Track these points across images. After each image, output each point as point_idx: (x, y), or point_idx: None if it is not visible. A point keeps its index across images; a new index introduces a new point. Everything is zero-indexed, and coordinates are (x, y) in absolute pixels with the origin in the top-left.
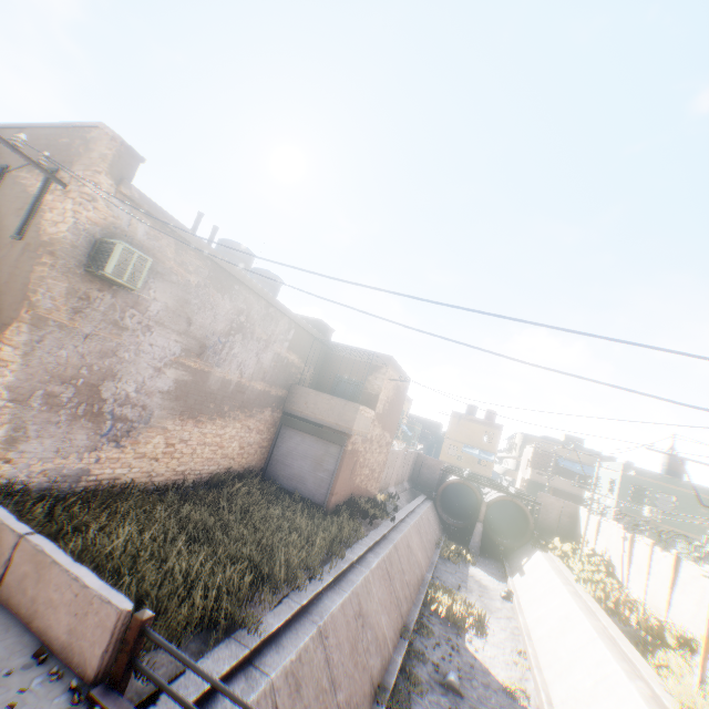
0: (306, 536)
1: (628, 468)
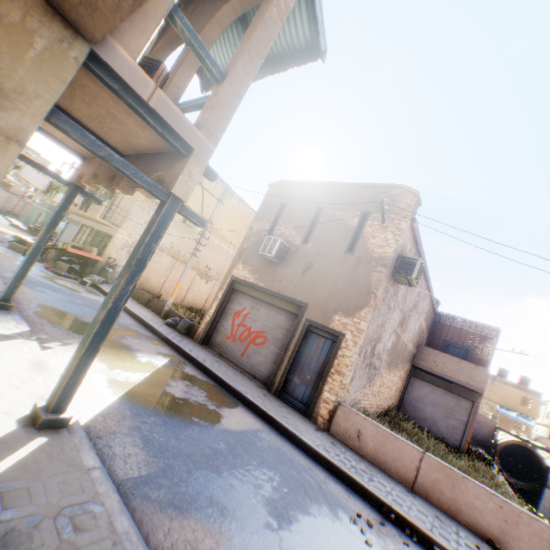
0: None
1: None
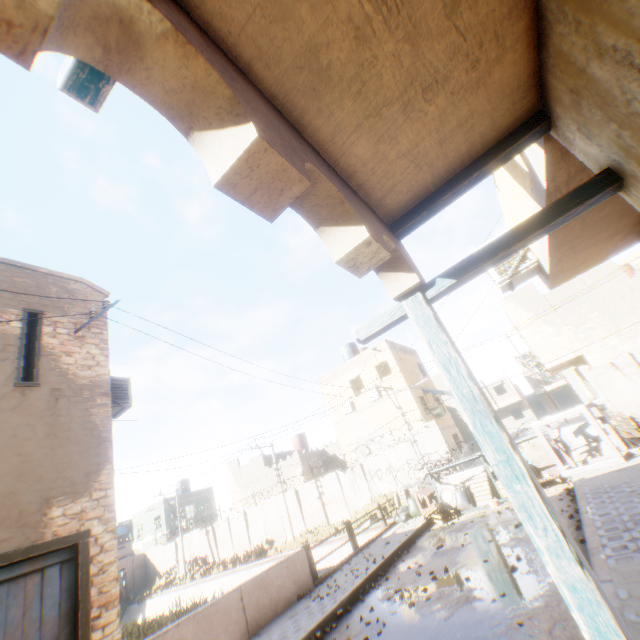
0: None
1: (168, 499)
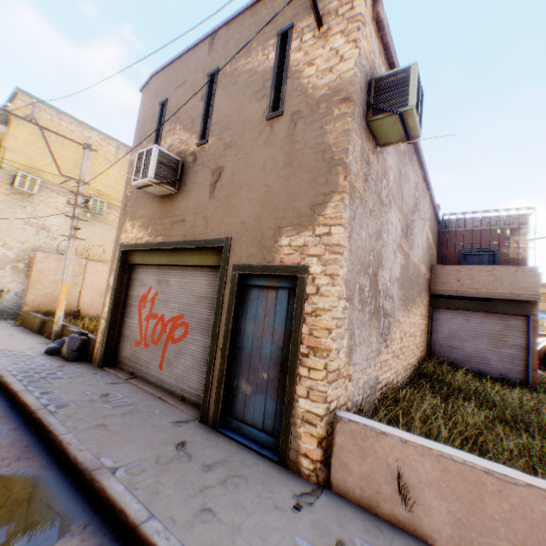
0: None
1: None
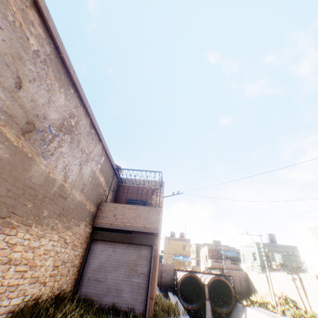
0: None
1: (258, 243)
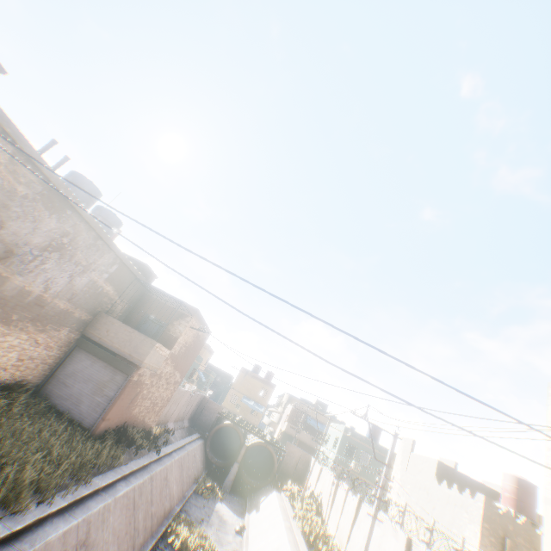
0: (55, 457)
1: (348, 429)
